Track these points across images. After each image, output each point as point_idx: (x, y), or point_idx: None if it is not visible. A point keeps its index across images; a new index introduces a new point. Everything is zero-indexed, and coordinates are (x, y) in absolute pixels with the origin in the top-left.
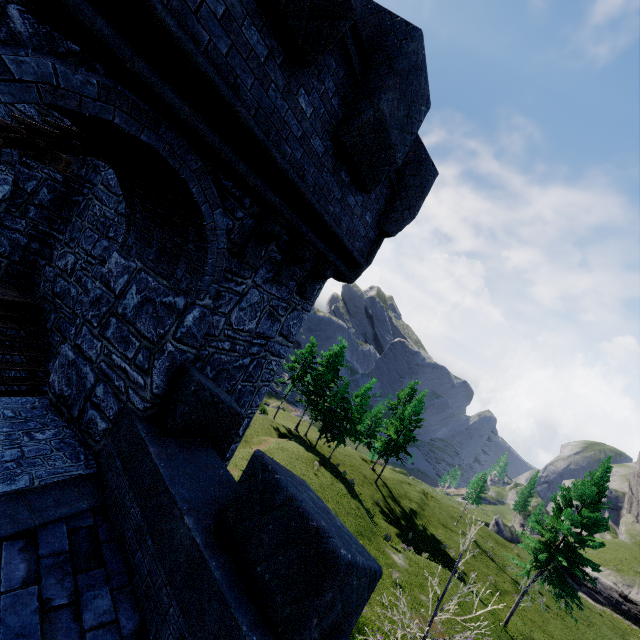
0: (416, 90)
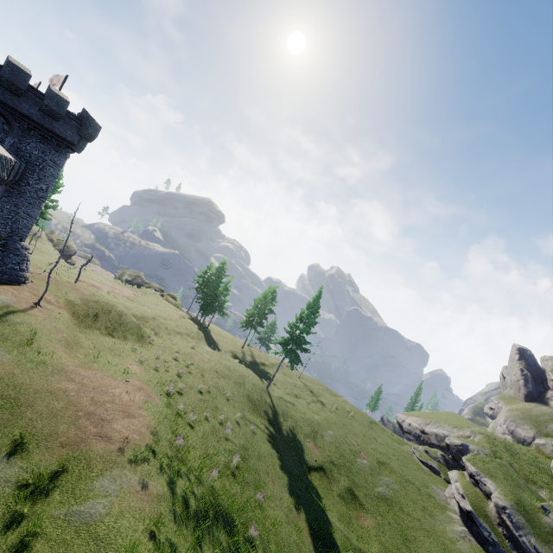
0: (58, 100)
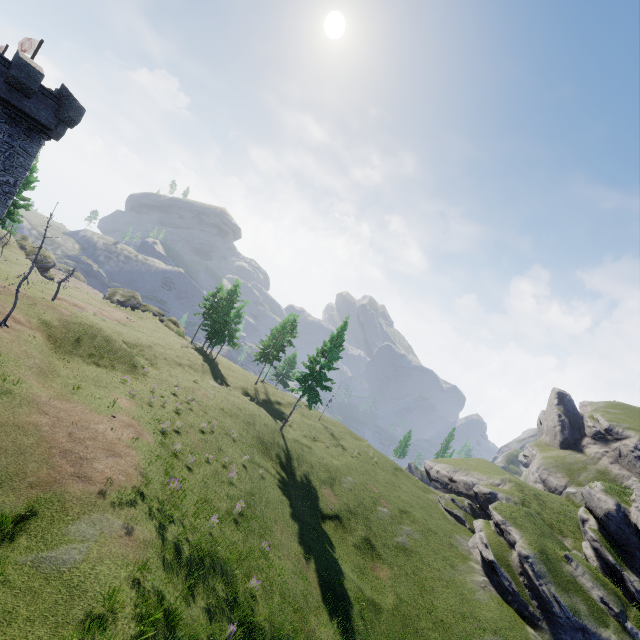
0: (29, 70)
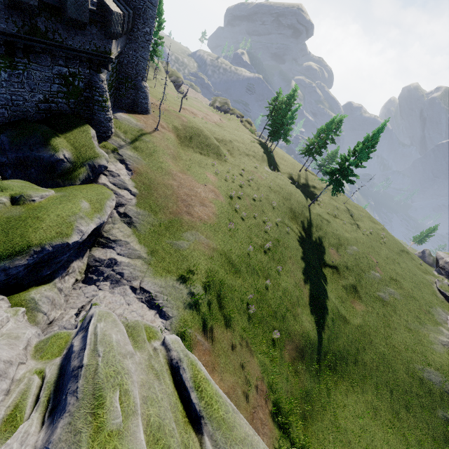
0: None
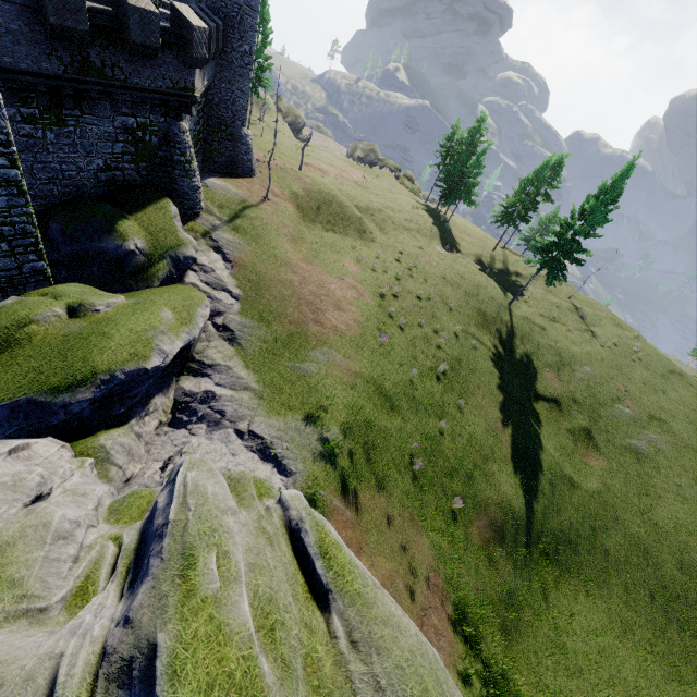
0: None
